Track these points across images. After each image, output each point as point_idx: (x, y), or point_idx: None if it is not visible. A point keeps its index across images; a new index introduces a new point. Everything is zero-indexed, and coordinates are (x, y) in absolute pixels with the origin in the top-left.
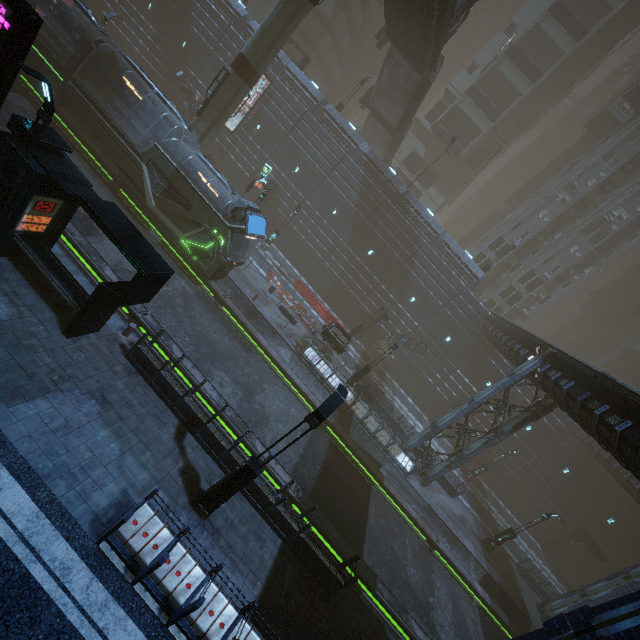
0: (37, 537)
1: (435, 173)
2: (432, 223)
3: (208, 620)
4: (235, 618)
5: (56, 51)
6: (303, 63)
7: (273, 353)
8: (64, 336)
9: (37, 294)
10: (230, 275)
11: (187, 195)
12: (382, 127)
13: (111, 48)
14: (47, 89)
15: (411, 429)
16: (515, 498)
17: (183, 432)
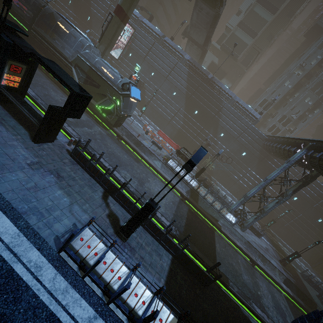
0: (18, 247)
1: (225, 71)
2: (228, 92)
3: (134, 300)
4: (151, 298)
5: (23, 17)
6: (150, 19)
7: (151, 163)
8: (33, 142)
9: (16, 121)
10: (124, 125)
11: (97, 80)
12: (195, 47)
13: (50, 10)
14: None
15: (231, 202)
16: (291, 238)
17: (107, 195)
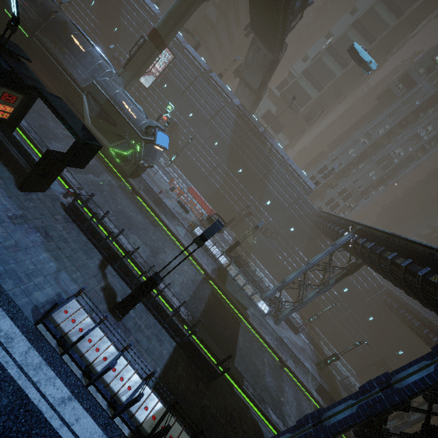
0: None
1: (282, 124)
2: (281, 152)
3: (119, 384)
4: (139, 383)
5: (24, 18)
6: (196, 46)
7: (172, 229)
8: (18, 190)
9: None
10: (143, 176)
11: (114, 116)
12: (248, 90)
13: (64, 18)
14: (15, 5)
15: (268, 287)
16: (338, 339)
17: (105, 264)
